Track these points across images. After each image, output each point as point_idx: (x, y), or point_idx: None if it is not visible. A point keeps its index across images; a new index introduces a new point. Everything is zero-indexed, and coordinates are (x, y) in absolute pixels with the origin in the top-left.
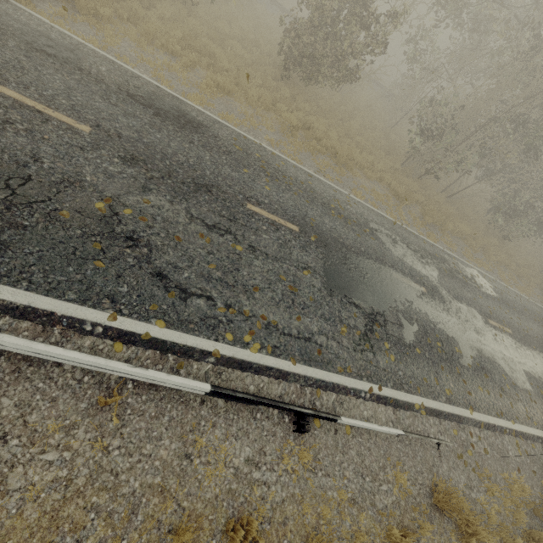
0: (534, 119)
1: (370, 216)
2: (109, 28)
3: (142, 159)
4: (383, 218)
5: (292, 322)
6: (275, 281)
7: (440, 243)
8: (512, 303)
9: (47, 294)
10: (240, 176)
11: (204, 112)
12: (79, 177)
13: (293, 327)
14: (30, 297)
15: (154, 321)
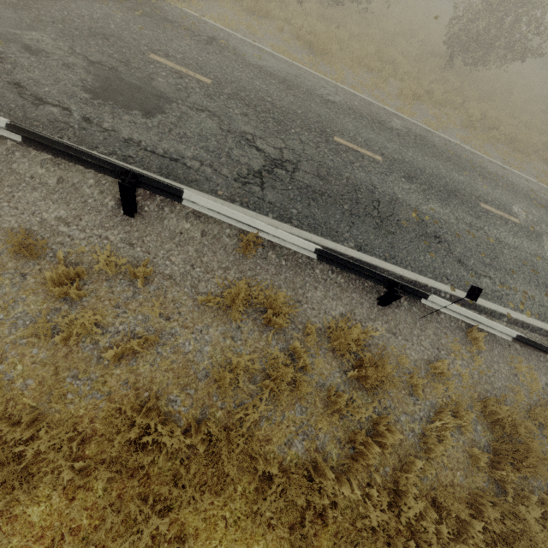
0: None
1: None
2: (335, 62)
3: (413, 176)
4: None
5: (542, 297)
6: (521, 265)
7: None
8: None
9: (420, 274)
10: (465, 179)
11: (416, 123)
12: (395, 196)
13: (545, 301)
14: (415, 275)
15: None
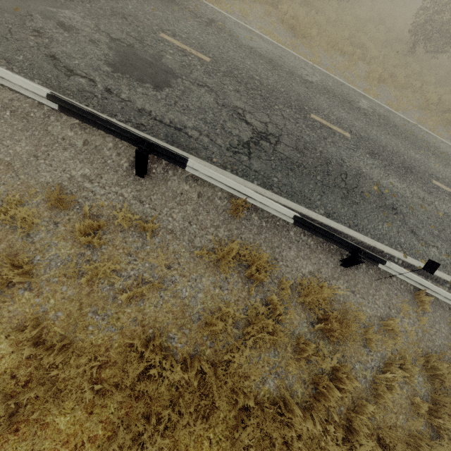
0: None
1: None
2: (313, 45)
3: (376, 153)
4: None
5: None
6: None
7: None
8: None
9: (378, 241)
10: (420, 157)
11: (380, 104)
12: (360, 170)
13: None
14: (373, 242)
15: (420, 260)
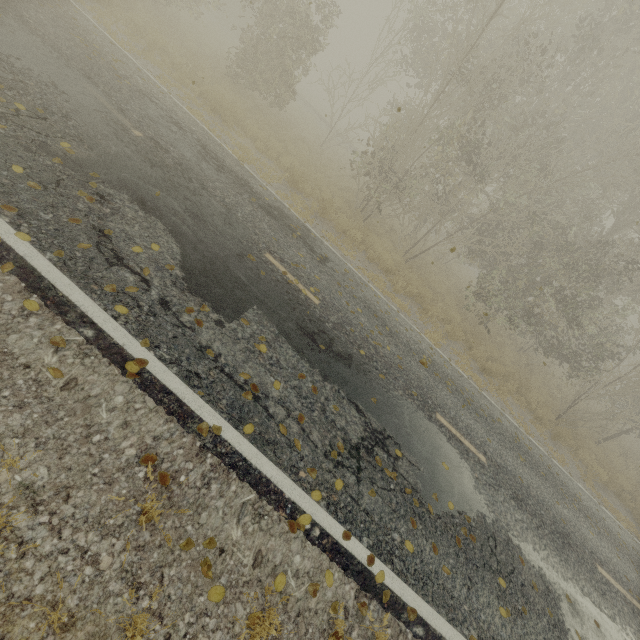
0: (478, 140)
1: (171, 106)
2: None
3: None
4: (205, 132)
5: None
6: None
7: (320, 233)
8: (396, 329)
9: None
10: None
11: None
12: None
13: None
14: None
15: None
